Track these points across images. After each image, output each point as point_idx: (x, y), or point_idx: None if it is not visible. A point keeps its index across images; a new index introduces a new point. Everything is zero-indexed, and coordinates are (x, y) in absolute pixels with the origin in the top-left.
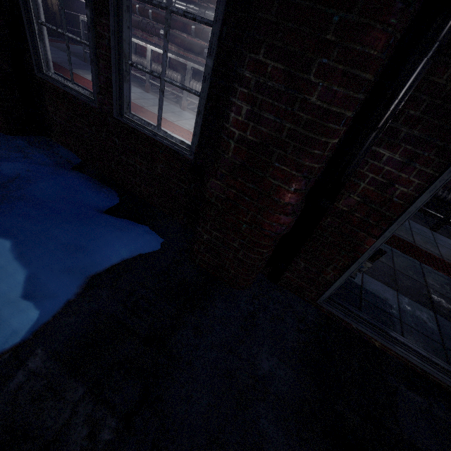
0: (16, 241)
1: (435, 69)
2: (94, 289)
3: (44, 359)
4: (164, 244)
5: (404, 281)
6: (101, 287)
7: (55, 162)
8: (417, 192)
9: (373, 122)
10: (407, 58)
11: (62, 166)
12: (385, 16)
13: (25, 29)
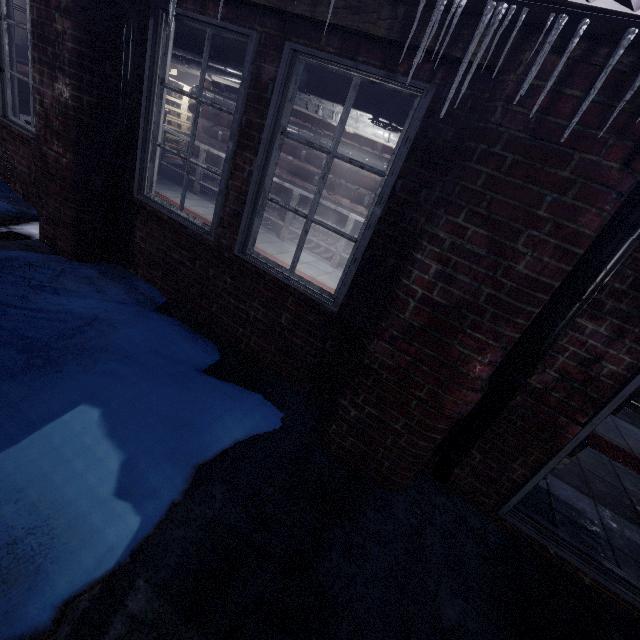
0: (106, 410)
1: (638, 247)
2: (205, 486)
3: (150, 597)
4: (285, 420)
5: (597, 485)
6: (213, 483)
7: (136, 300)
8: (629, 372)
9: (577, 292)
10: (612, 235)
11: (144, 306)
12: (601, 203)
13: (134, 149)
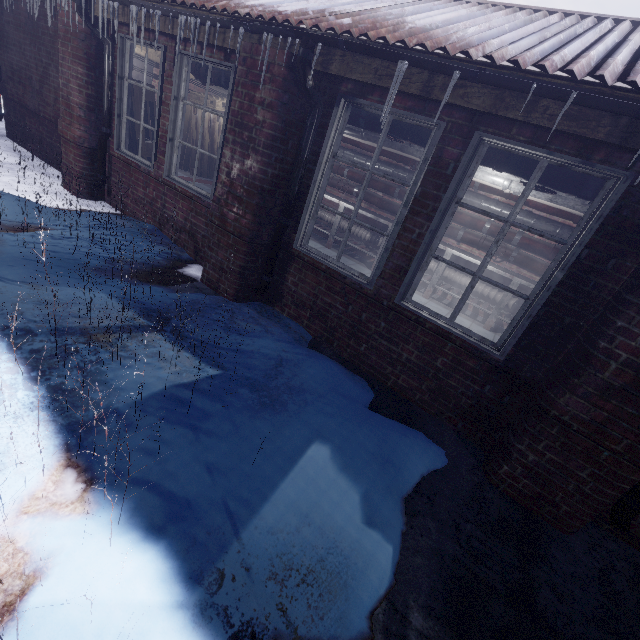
0: (334, 446)
1: None
2: (418, 518)
3: (423, 616)
4: (451, 457)
5: None
6: (422, 516)
7: (293, 339)
8: None
9: None
10: None
11: (300, 344)
12: None
13: (298, 208)
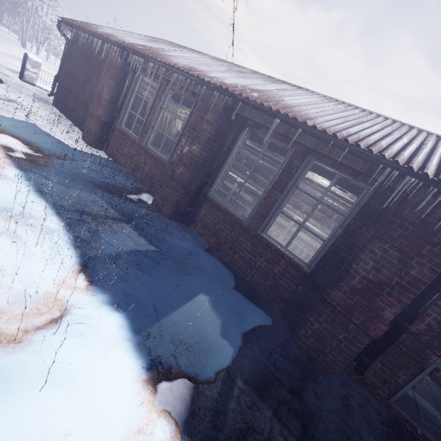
0: (212, 297)
1: None
2: (250, 343)
3: (243, 382)
4: (274, 323)
5: None
6: (252, 343)
7: (198, 244)
8: None
9: (437, 288)
10: None
11: (201, 248)
12: None
13: (215, 175)
